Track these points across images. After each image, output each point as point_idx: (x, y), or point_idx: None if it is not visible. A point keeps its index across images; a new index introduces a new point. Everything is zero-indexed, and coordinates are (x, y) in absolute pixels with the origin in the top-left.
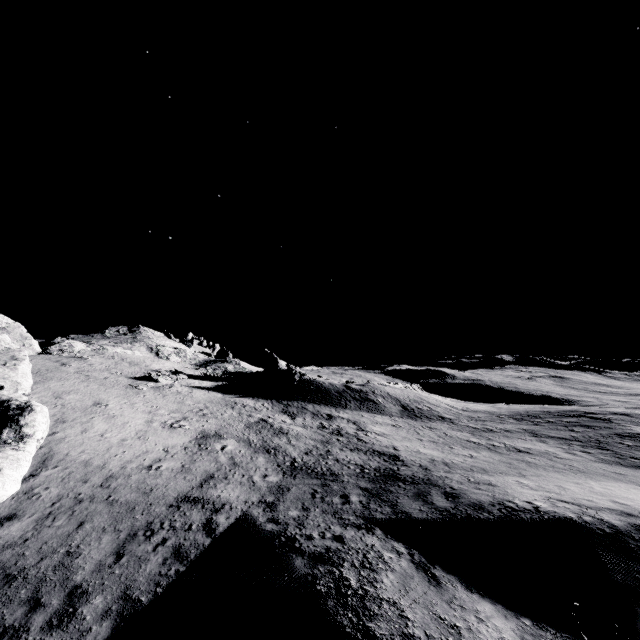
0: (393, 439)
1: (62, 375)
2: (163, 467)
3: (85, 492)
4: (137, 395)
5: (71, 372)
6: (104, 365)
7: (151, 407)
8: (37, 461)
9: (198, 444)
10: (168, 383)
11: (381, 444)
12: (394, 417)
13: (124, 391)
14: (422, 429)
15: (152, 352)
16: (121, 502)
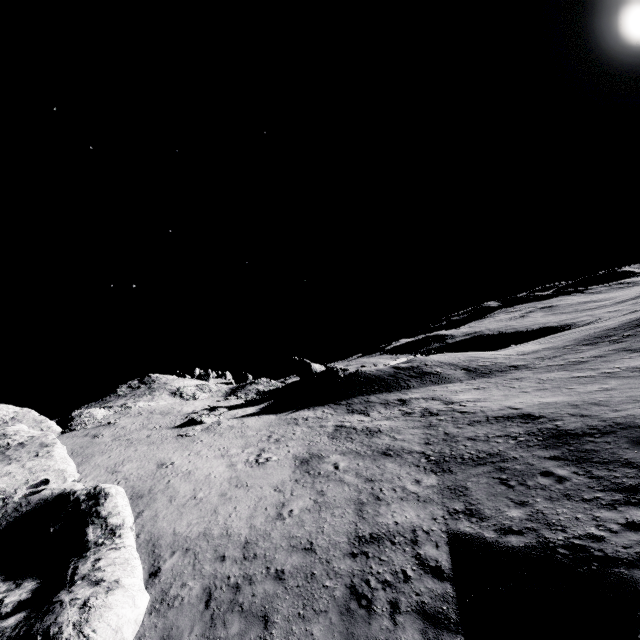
0: (496, 400)
1: (101, 447)
2: (295, 511)
3: (233, 573)
4: (194, 443)
5: (108, 441)
6: (137, 424)
7: (219, 450)
8: (145, 554)
9: (305, 472)
10: (213, 421)
11: (491, 409)
12: (465, 381)
13: (177, 443)
14: (510, 382)
15: (175, 396)
16: (289, 571)
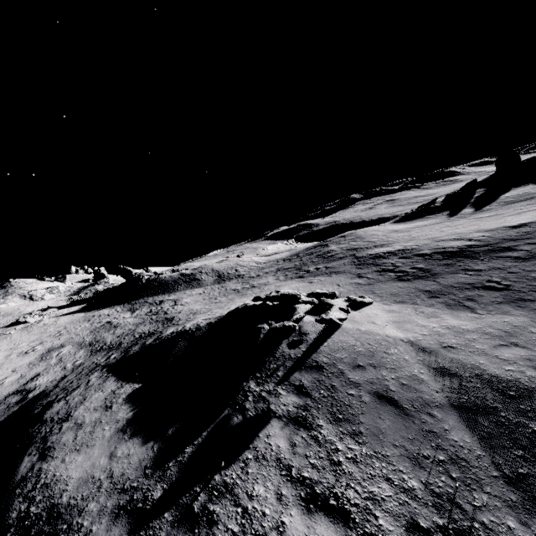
0: (187, 305)
1: None
2: (6, 381)
3: None
4: (4, 340)
5: None
6: None
7: (14, 345)
8: None
9: (41, 358)
10: (37, 320)
11: (175, 312)
12: (208, 286)
13: None
14: (216, 290)
15: (26, 299)
16: None
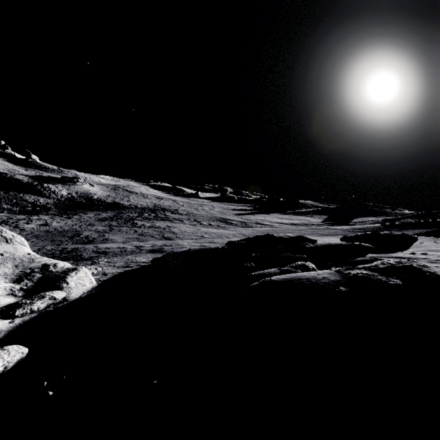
0: None
1: None
2: None
3: None
4: None
5: None
6: None
7: None
8: None
9: None
10: None
11: None
12: None
13: None
14: None
15: None
16: None
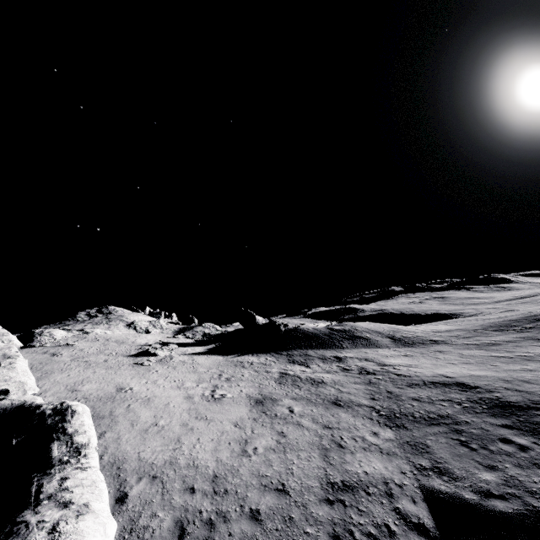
0: (427, 368)
1: (60, 366)
2: (259, 449)
3: (204, 508)
4: (149, 372)
5: (67, 361)
6: (94, 348)
7: (174, 382)
8: (110, 477)
9: (261, 412)
10: (166, 355)
11: (425, 375)
12: (392, 348)
13: (134, 370)
14: (434, 354)
15: (130, 328)
16: (265, 512)
